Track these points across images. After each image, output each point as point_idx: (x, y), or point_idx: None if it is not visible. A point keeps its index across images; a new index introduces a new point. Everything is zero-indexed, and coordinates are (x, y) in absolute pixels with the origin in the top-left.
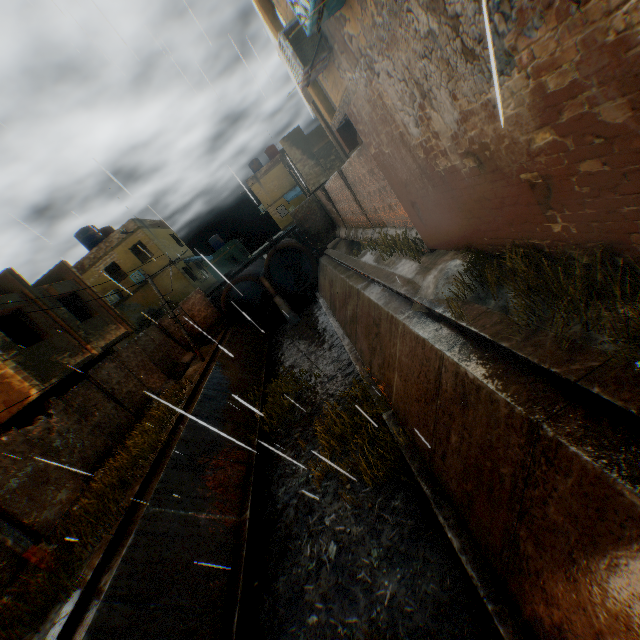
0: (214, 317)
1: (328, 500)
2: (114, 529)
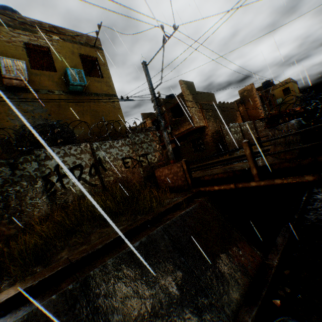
0: None
1: None
2: None
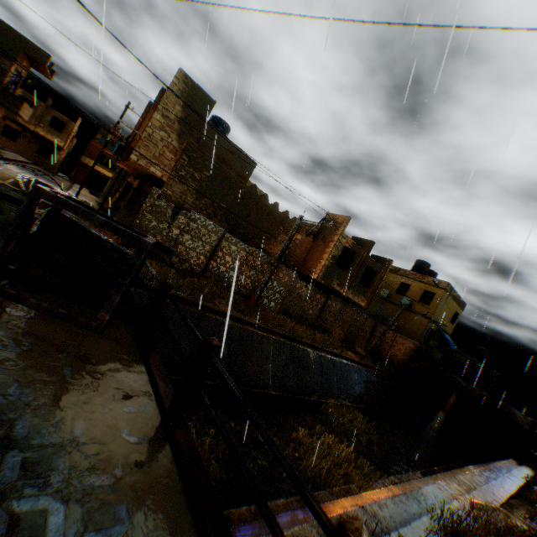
0: (399, 362)
1: (286, 440)
2: (262, 325)
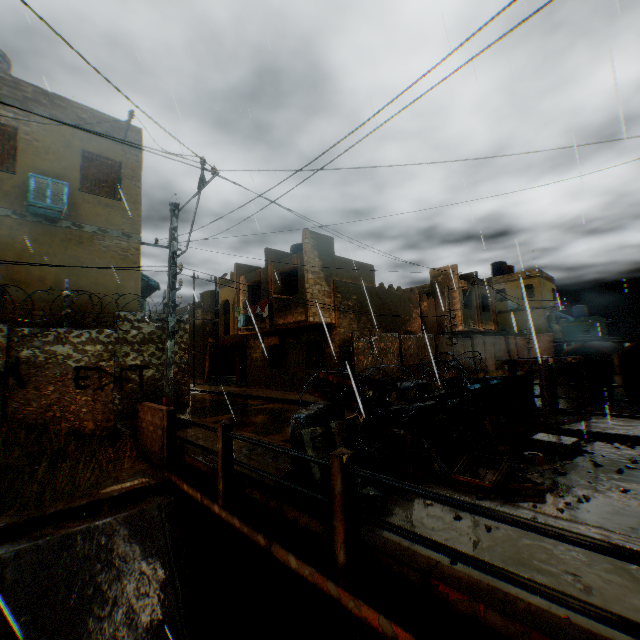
0: None
1: None
2: None
